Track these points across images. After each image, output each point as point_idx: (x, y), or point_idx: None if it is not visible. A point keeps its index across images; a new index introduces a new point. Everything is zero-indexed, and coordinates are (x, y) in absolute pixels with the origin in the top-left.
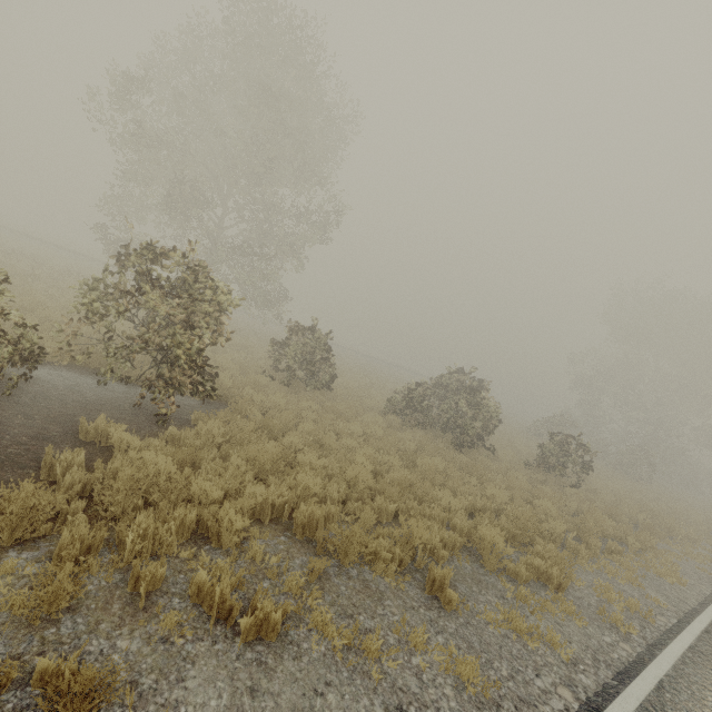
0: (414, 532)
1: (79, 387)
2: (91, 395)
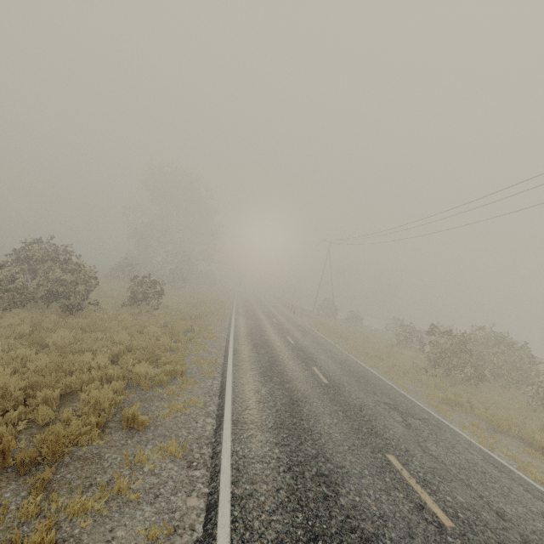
0: (100, 399)
1: None
2: None
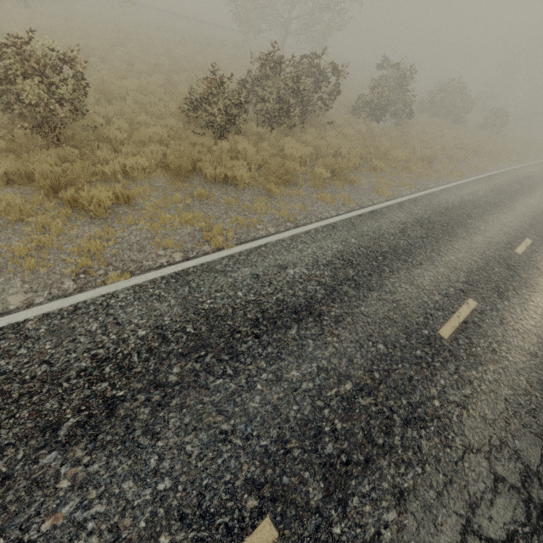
0: (476, 145)
1: None
2: None
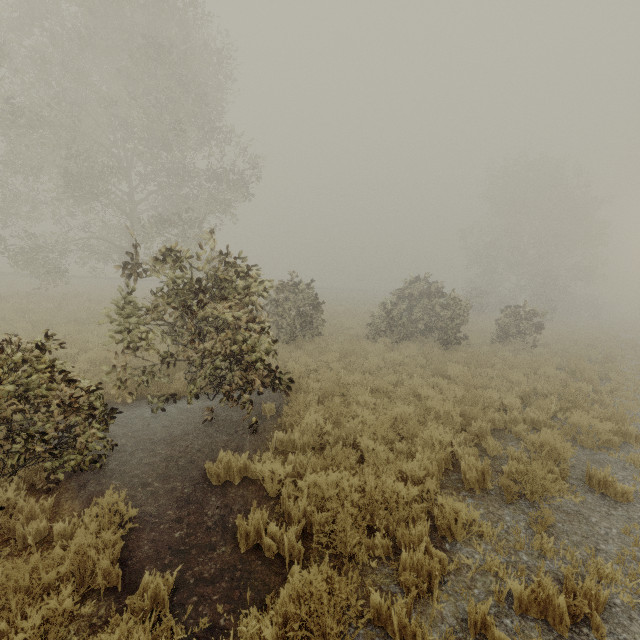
0: (556, 446)
1: (141, 425)
2: (161, 429)
